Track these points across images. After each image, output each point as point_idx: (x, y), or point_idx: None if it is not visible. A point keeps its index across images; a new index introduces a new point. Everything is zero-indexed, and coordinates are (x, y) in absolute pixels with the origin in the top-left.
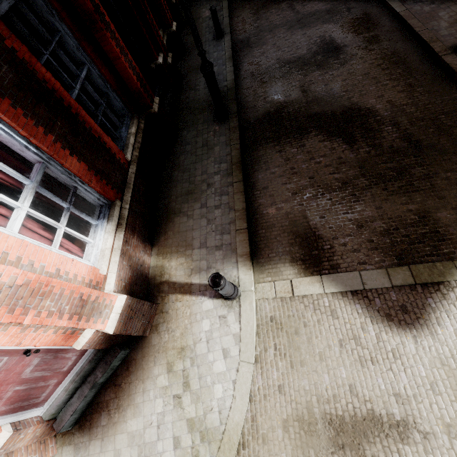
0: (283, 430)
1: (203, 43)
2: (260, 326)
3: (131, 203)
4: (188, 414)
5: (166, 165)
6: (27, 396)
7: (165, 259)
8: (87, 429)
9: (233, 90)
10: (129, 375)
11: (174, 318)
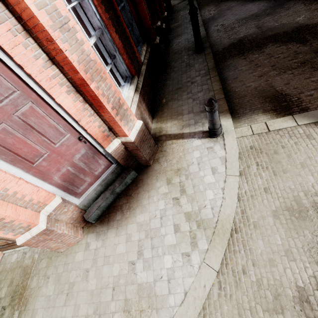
0: (273, 218)
1: (182, 24)
2: (241, 153)
3: (143, 84)
4: (185, 209)
5: (161, 79)
6: (72, 181)
7: (162, 123)
8: (106, 222)
9: (206, 37)
10: (137, 189)
11: (171, 153)
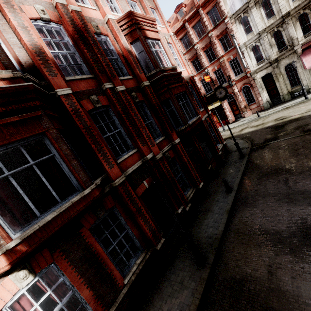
0: None
1: (219, 192)
2: None
3: None
4: None
5: (156, 283)
6: None
7: None
8: None
9: (218, 241)
10: None
11: None
